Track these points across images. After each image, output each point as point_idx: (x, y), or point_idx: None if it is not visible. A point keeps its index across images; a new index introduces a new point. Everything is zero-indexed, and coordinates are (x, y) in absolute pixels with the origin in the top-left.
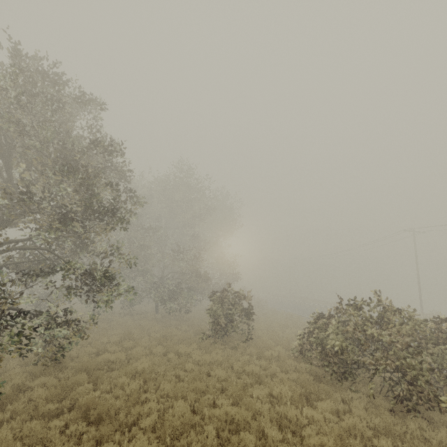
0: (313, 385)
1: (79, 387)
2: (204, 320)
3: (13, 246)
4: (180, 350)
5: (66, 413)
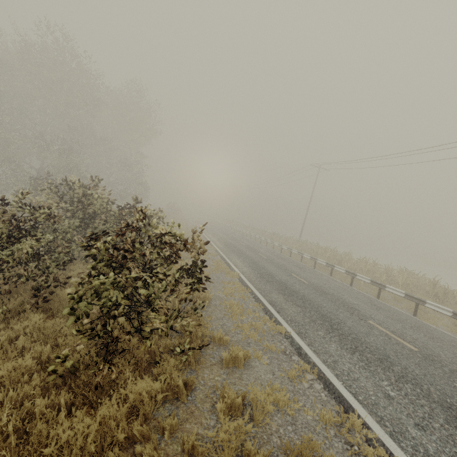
0: None
1: None
2: None
3: None
4: None
5: None
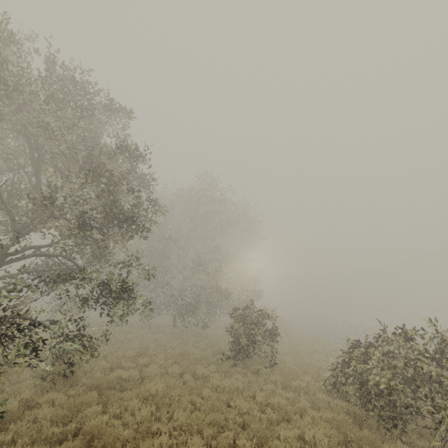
0: (353, 429)
1: (87, 408)
2: (224, 338)
3: (34, 252)
4: (197, 371)
5: (70, 439)
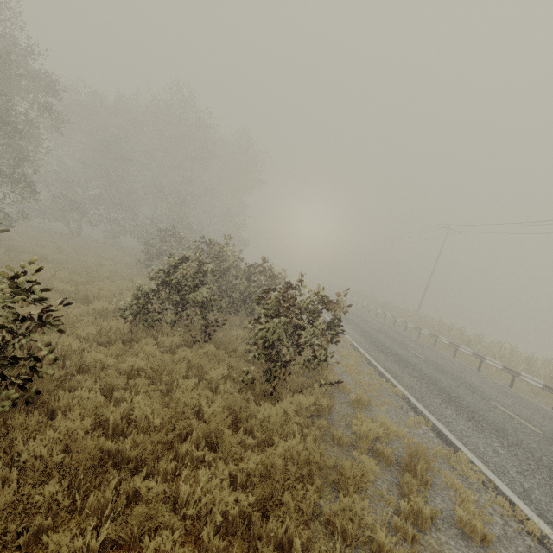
0: None
1: None
2: None
3: None
4: (103, 262)
5: None
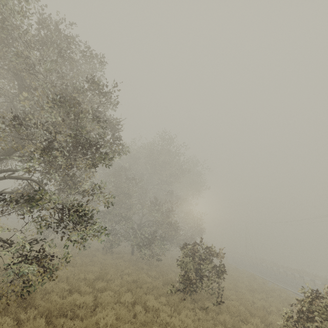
0: None
1: None
2: (172, 268)
3: (8, 175)
4: (148, 303)
5: None
